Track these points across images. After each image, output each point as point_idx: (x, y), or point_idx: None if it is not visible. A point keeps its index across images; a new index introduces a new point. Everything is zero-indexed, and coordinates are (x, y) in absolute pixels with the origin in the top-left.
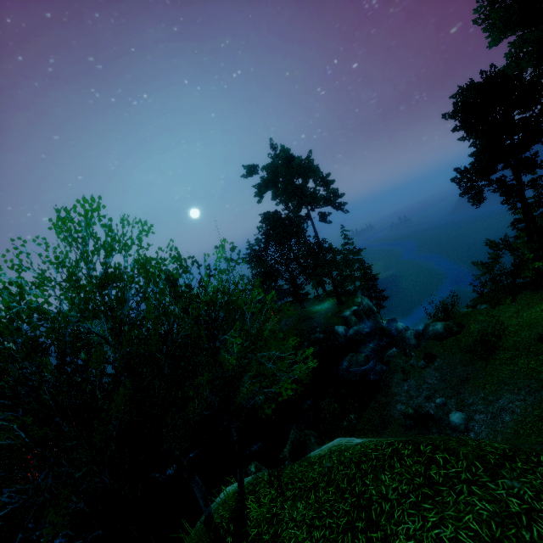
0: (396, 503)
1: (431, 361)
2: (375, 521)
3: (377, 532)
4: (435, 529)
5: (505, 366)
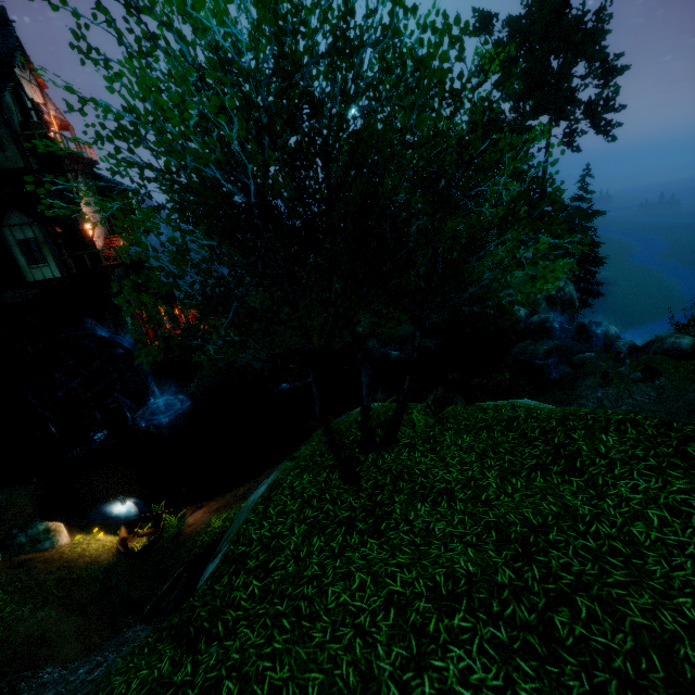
0: (620, 462)
1: (652, 376)
2: (579, 470)
3: (581, 479)
4: (682, 495)
5: None
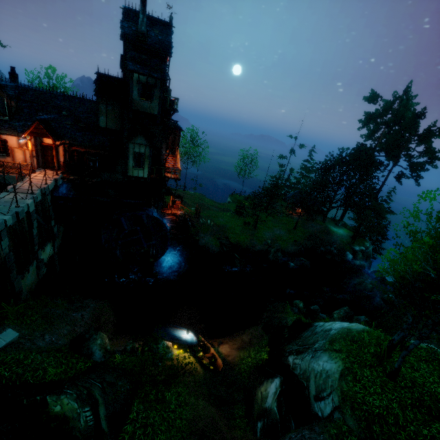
0: None
1: None
2: None
3: None
4: None
5: None
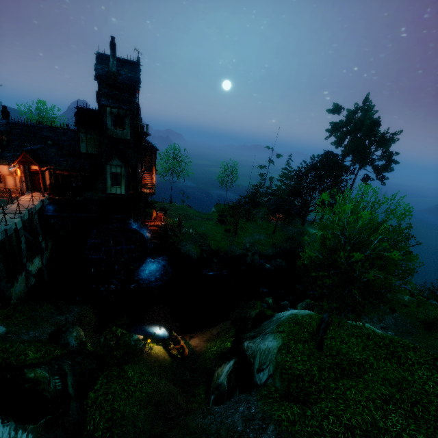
0: (416, 363)
1: (393, 312)
2: (402, 363)
3: (403, 366)
4: (437, 379)
5: (437, 340)
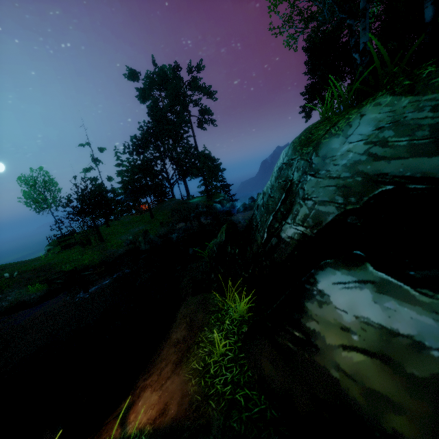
0: None
1: None
2: None
3: None
4: None
5: None
